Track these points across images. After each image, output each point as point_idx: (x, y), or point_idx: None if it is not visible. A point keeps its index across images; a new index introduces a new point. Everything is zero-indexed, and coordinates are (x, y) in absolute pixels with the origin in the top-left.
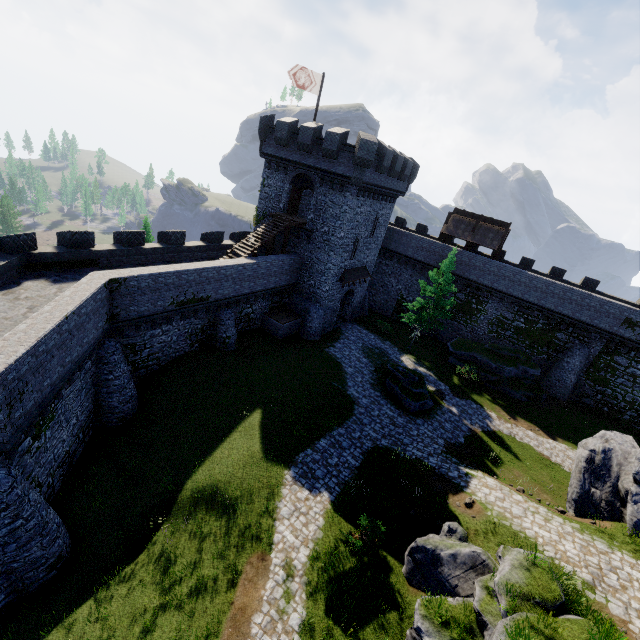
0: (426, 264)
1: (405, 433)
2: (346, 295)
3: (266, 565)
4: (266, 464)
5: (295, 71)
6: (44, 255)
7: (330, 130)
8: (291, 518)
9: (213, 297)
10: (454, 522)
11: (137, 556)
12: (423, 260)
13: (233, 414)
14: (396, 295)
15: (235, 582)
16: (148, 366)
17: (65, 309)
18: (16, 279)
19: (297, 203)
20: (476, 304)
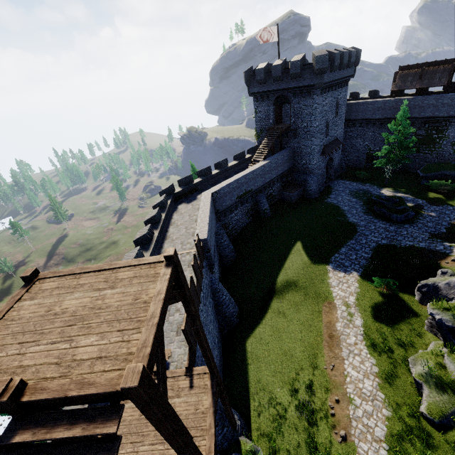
0: (384, 119)
1: (397, 234)
2: (327, 162)
3: (333, 305)
4: (314, 265)
5: (260, 34)
6: (179, 192)
7: (292, 60)
8: (339, 285)
9: (253, 189)
10: (444, 268)
11: (268, 312)
12: (381, 117)
13: (285, 246)
14: (364, 150)
15: (320, 314)
16: (232, 234)
17: (207, 210)
18: (174, 206)
19: (280, 115)
20: (436, 134)
